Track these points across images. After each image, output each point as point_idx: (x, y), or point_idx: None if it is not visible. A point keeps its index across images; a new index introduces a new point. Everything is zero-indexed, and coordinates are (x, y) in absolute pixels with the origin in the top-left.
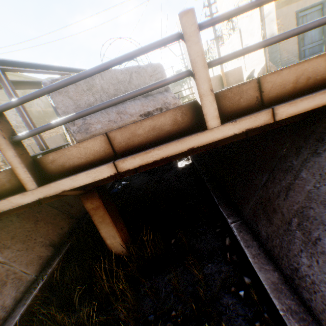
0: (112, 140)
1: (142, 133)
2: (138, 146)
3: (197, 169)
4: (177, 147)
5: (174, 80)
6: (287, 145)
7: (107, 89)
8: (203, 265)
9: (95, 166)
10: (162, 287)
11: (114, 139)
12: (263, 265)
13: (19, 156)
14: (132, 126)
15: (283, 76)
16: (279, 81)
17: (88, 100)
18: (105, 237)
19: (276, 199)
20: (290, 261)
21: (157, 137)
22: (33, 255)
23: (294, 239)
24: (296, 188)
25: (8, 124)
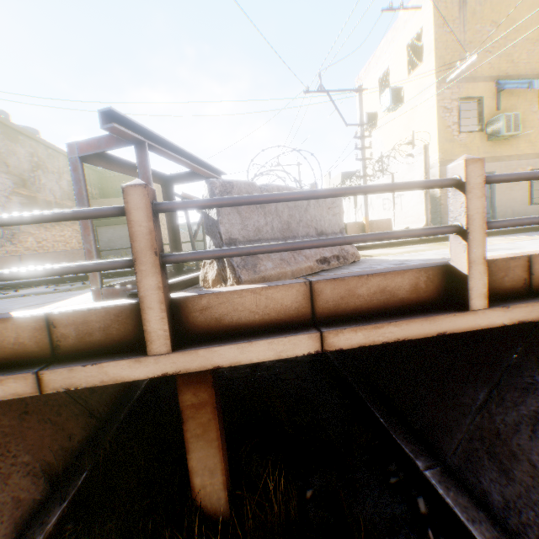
0: (316, 294)
1: (365, 294)
2: (352, 313)
3: (329, 357)
4: (422, 328)
5: (437, 233)
6: (518, 350)
7: (281, 212)
8: None
9: (278, 331)
10: None
11: (320, 294)
12: None
13: (163, 288)
14: (353, 280)
15: None
16: None
17: (258, 222)
18: (195, 470)
19: (513, 436)
20: None
21: (384, 305)
22: (6, 495)
23: None
24: None
25: (159, 231)
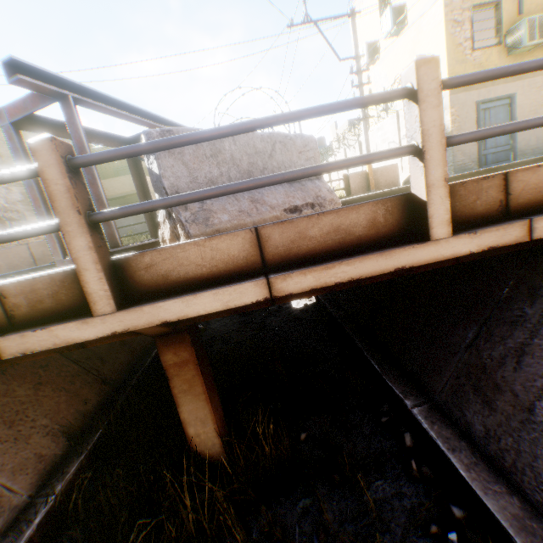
0: (264, 240)
1: (317, 235)
2: (306, 257)
3: (331, 313)
4: (378, 264)
5: (390, 156)
6: (510, 283)
7: (238, 161)
8: (367, 483)
9: (226, 282)
10: (294, 523)
11: (268, 240)
12: (487, 484)
13: (96, 248)
14: (303, 221)
15: (540, 175)
16: (533, 182)
17: (210, 173)
18: (187, 421)
19: (498, 369)
20: (539, 477)
21: (340, 245)
22: (28, 452)
23: None
24: (537, 351)
25: (85, 189)
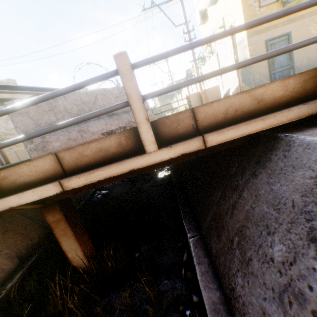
0: (61, 159)
1: (90, 154)
2: (87, 166)
3: (172, 180)
4: (118, 169)
5: (114, 109)
6: (236, 165)
7: (70, 110)
8: (160, 281)
9: (45, 183)
10: (118, 304)
11: (64, 159)
12: (208, 283)
13: None
14: (80, 147)
15: (215, 107)
16: (212, 112)
17: (49, 120)
18: (67, 250)
19: (225, 217)
20: (230, 280)
21: (104, 158)
22: None
23: (234, 258)
24: (239, 207)
25: None
